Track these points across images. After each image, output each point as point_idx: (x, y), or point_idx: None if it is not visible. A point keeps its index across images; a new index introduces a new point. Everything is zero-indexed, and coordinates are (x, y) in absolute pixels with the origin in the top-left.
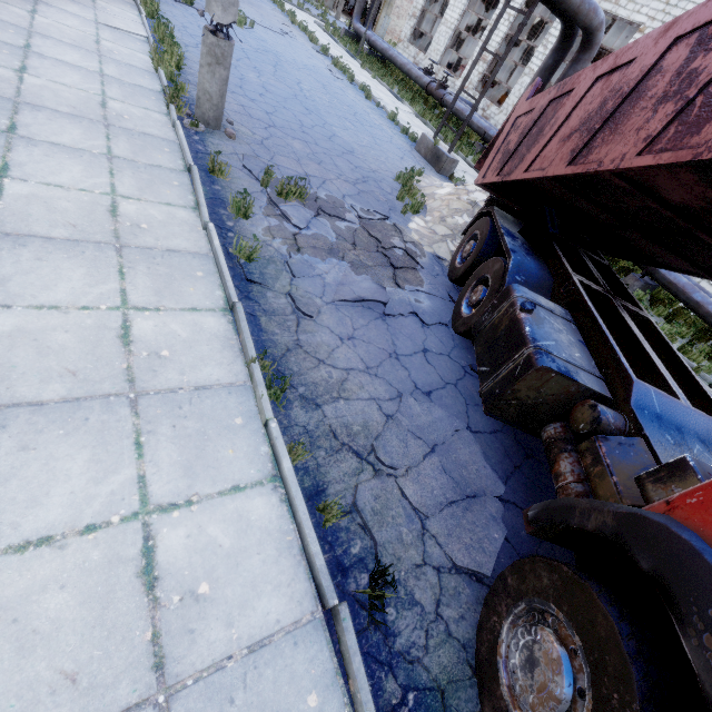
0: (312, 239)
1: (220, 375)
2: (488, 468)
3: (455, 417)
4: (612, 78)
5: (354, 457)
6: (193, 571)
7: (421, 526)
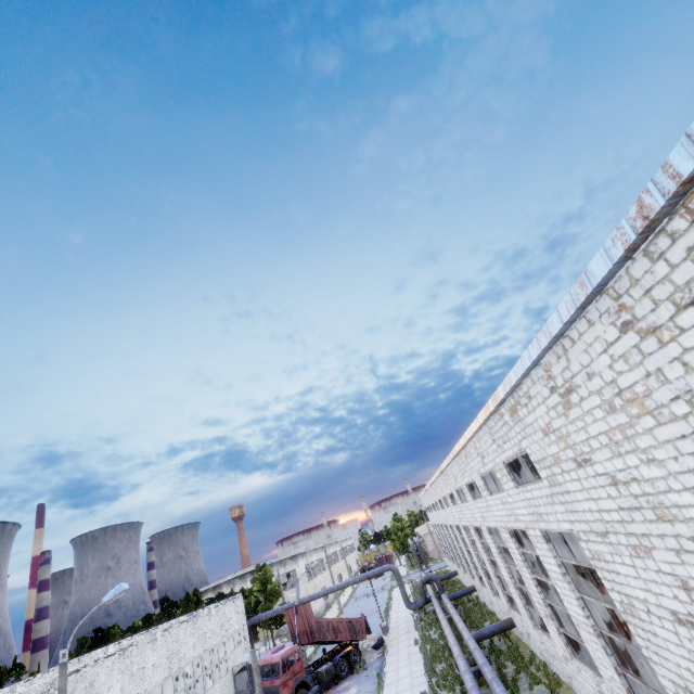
0: None
1: None
2: None
3: None
4: None
5: None
6: None
7: None
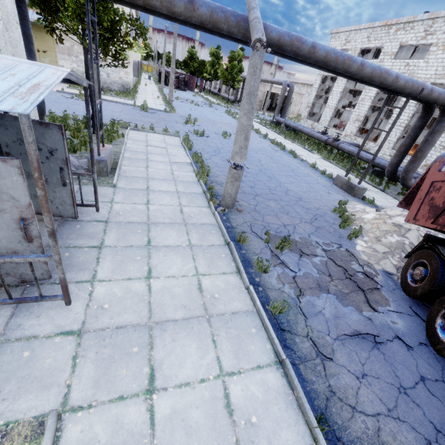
0: (304, 279)
1: (293, 439)
2: None
3: None
4: None
5: None
6: None
7: None
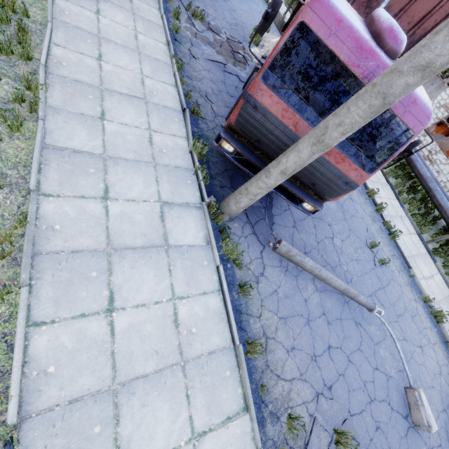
0: (202, 37)
1: (163, 59)
2: None
3: None
4: None
5: (199, 95)
6: (152, 89)
7: (215, 116)
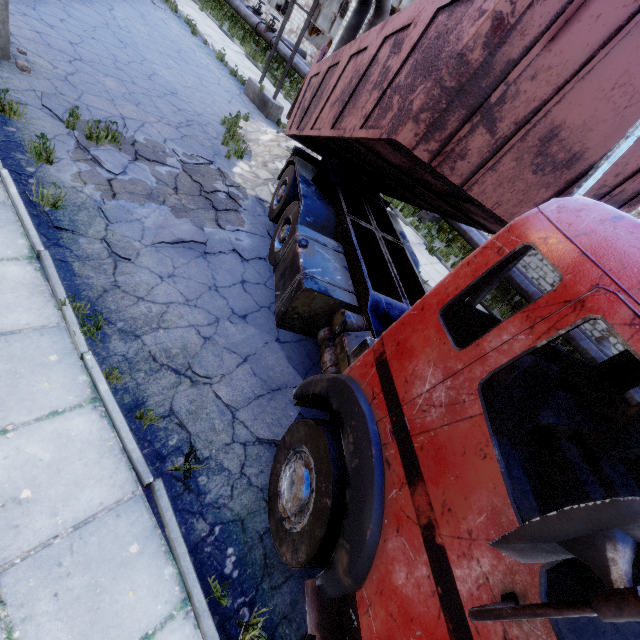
0: (129, 185)
1: (30, 320)
2: (291, 368)
3: (266, 333)
4: (358, 59)
5: (173, 374)
6: (13, 483)
7: (231, 417)
